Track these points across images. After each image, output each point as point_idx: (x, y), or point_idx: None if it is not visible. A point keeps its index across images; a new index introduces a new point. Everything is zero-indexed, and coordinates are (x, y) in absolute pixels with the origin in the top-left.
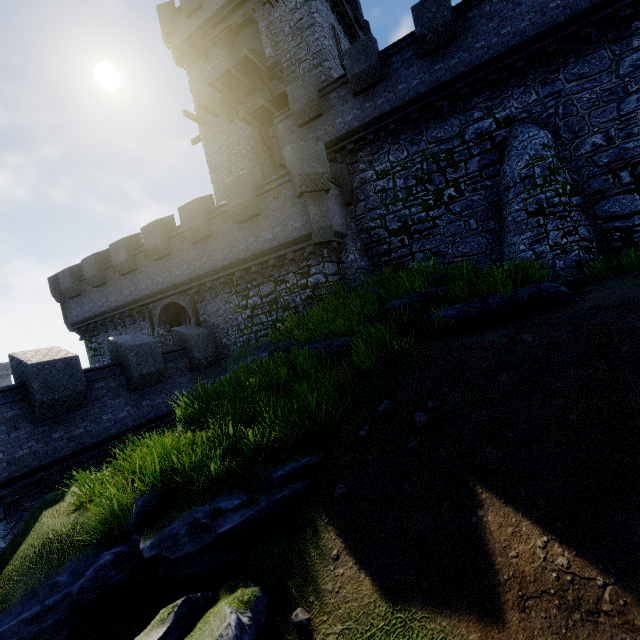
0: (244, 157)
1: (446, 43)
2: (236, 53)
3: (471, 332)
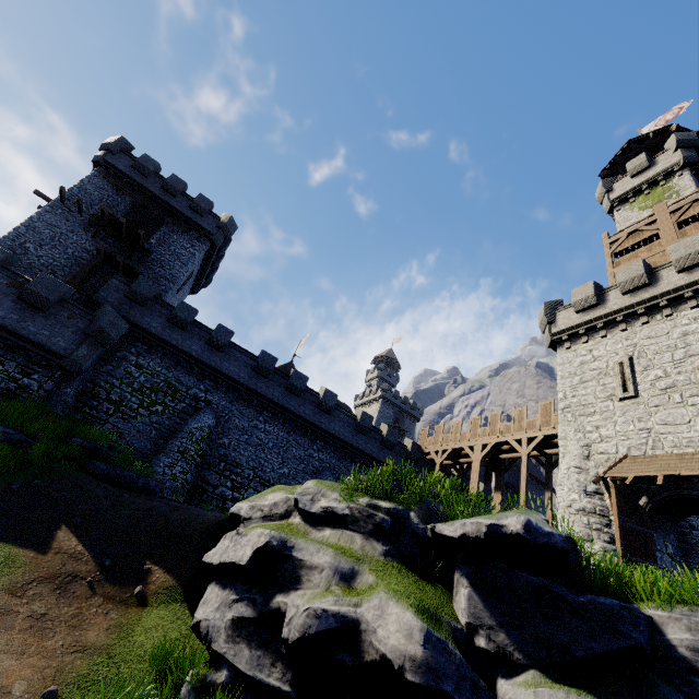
0: (66, 253)
1: (218, 349)
2: (136, 211)
3: (104, 482)
